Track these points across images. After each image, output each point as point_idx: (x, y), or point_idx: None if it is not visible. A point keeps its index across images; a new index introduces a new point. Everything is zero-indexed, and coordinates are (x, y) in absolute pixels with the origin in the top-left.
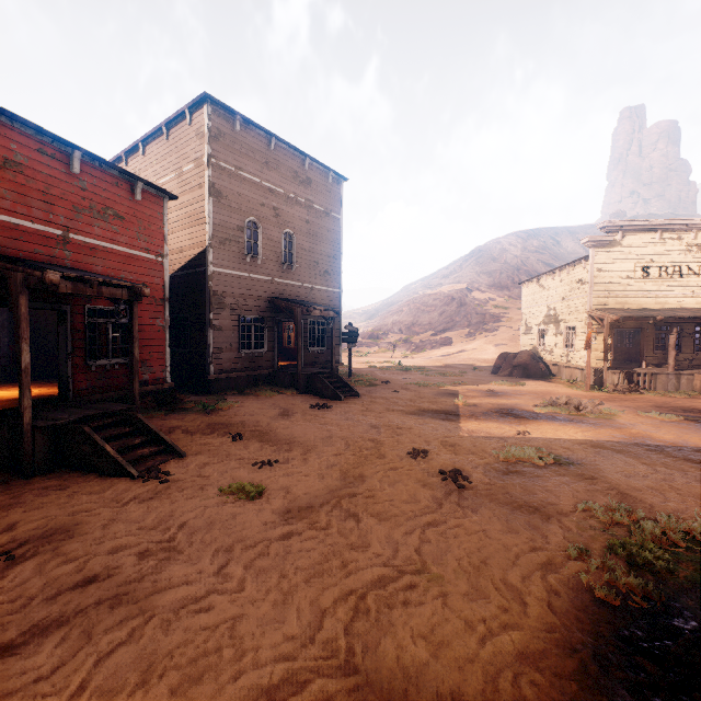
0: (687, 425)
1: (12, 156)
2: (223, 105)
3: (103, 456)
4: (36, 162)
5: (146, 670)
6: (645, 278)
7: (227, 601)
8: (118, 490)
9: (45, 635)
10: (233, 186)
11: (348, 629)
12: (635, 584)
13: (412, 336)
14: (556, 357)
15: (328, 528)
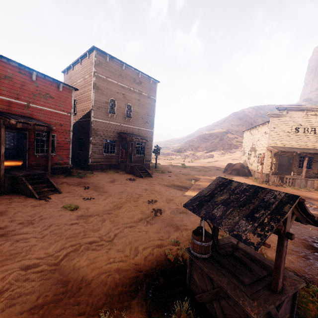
0: None
1: (8, 74)
2: (102, 51)
3: (28, 189)
4: (18, 76)
5: None
6: (296, 133)
7: (35, 240)
8: (28, 202)
9: None
10: (104, 85)
11: (67, 253)
12: (185, 255)
13: (196, 152)
14: (253, 167)
15: (90, 223)
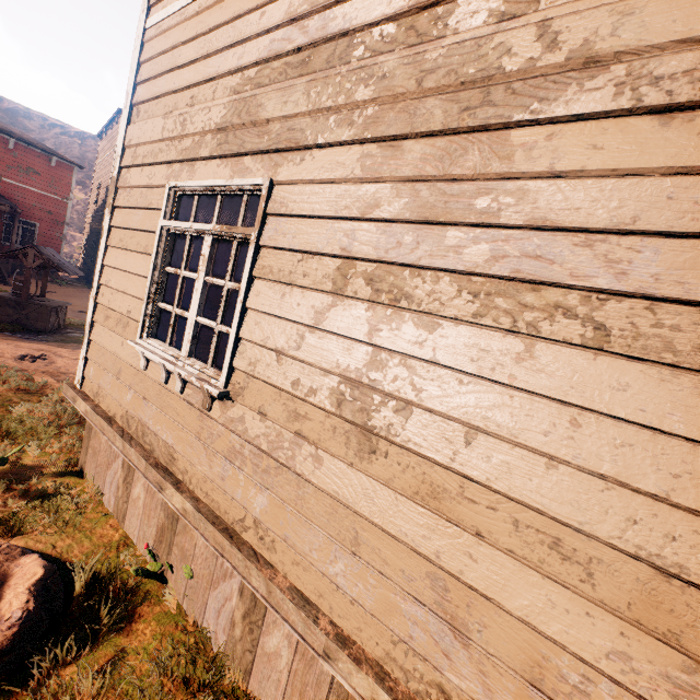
0: None
1: None
2: None
3: None
4: None
5: None
6: None
7: None
8: None
9: None
10: None
11: None
12: None
13: None
14: None
15: None
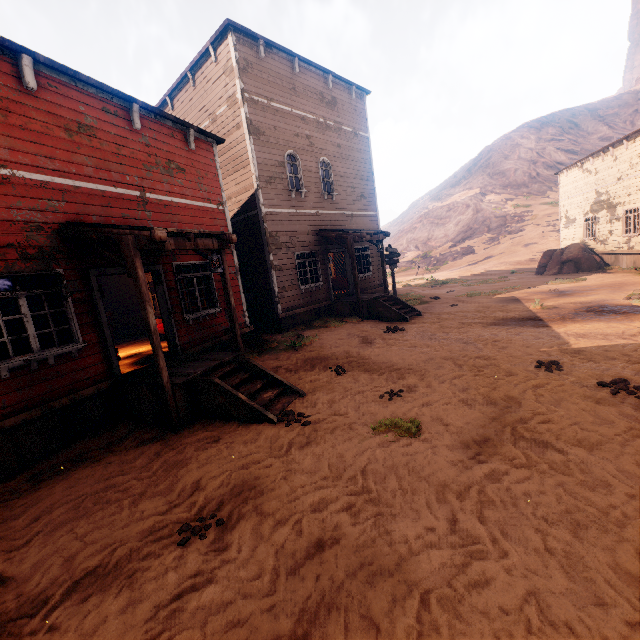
0: None
1: (83, 119)
2: (246, 30)
3: (239, 404)
4: (103, 123)
5: None
6: None
7: (502, 571)
8: (268, 437)
9: (323, 623)
10: (268, 120)
11: None
12: None
13: (430, 251)
14: (612, 246)
15: (532, 464)
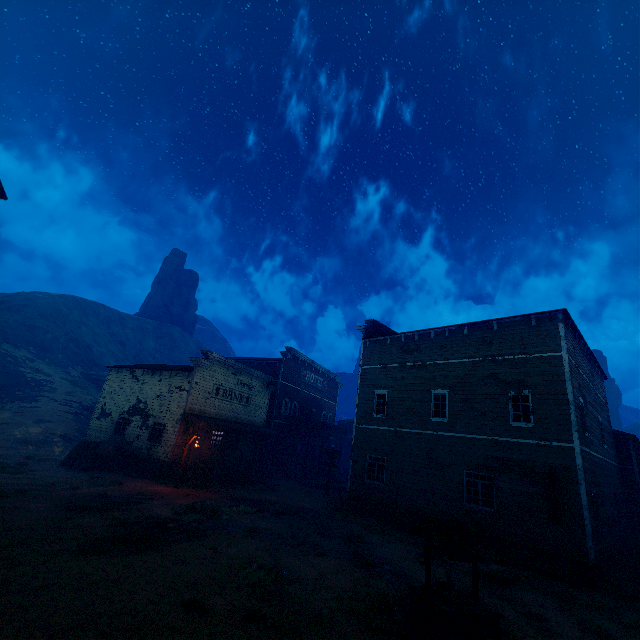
0: (263, 515)
1: None
2: None
3: None
4: None
5: None
6: (217, 396)
7: None
8: None
9: None
10: None
11: None
12: None
13: None
14: (137, 449)
15: None
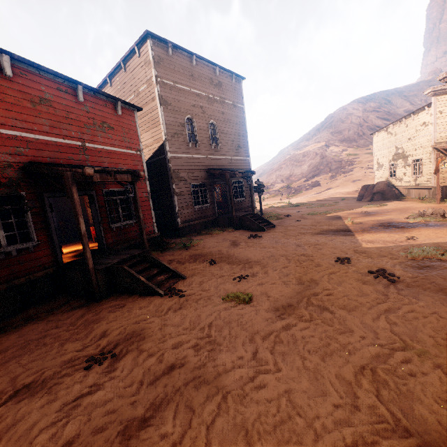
0: None
1: (43, 95)
2: (159, 38)
3: (139, 283)
4: (57, 97)
5: (245, 436)
6: None
7: (274, 379)
8: (156, 304)
9: (162, 410)
10: (174, 96)
11: (379, 397)
12: None
13: (291, 184)
14: (406, 183)
15: (312, 320)
